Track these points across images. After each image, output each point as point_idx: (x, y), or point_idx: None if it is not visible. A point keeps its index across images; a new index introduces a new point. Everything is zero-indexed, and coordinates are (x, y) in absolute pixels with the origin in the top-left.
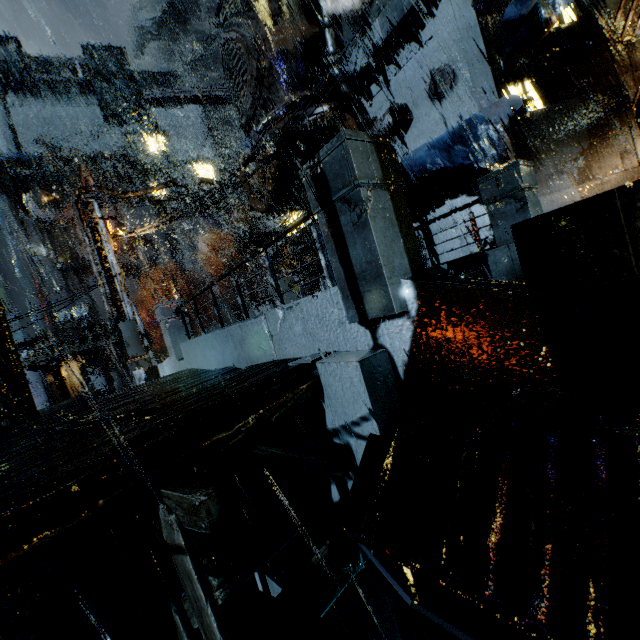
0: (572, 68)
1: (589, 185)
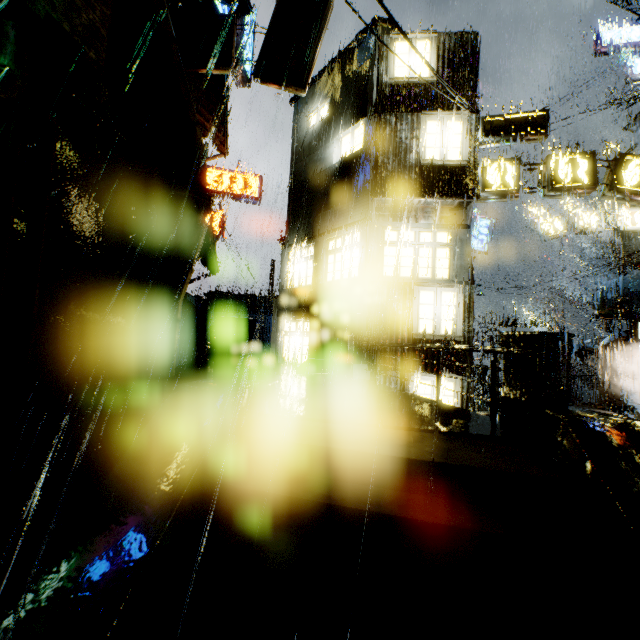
0: None
1: None
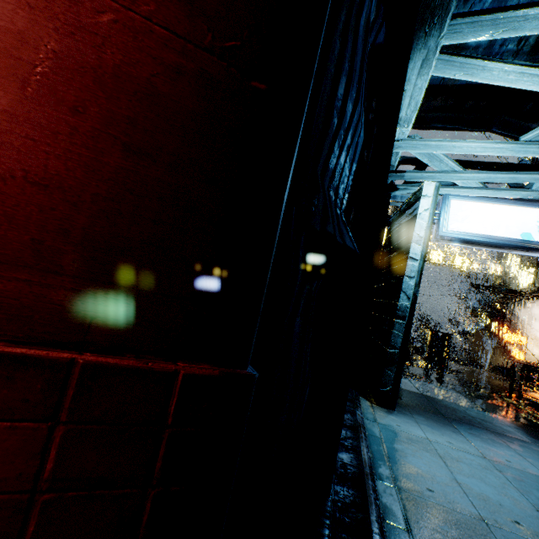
0: (499, 323)
1: (491, 356)
